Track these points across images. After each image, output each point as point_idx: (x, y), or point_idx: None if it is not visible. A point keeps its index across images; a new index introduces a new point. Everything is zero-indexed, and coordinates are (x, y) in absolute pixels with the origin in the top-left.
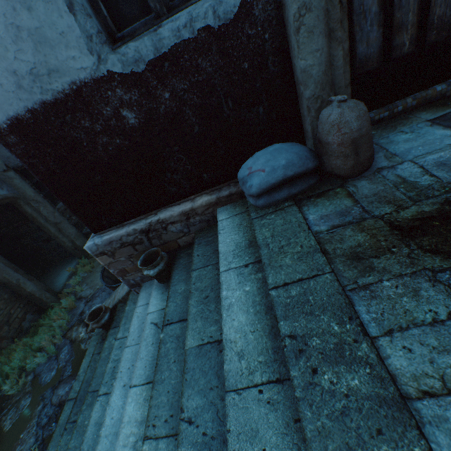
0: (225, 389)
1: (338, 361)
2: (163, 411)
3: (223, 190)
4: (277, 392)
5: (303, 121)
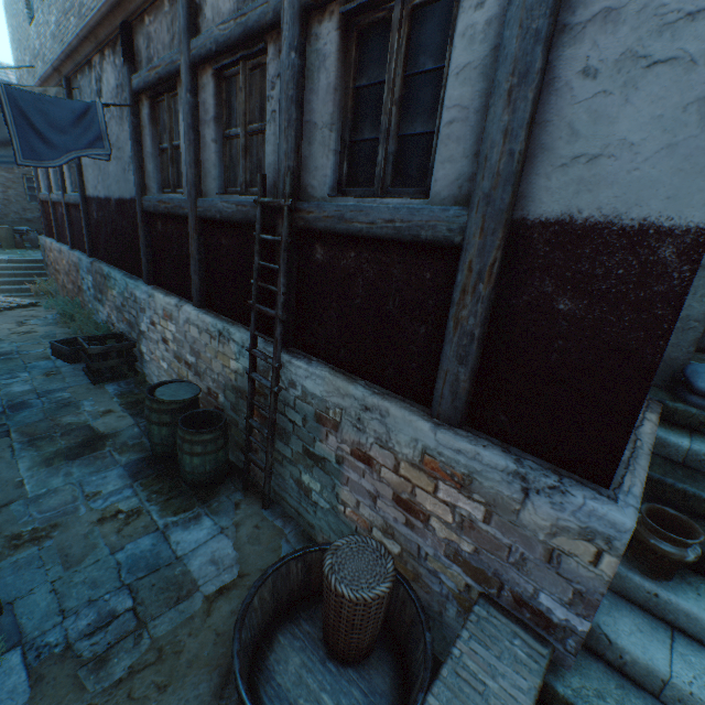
0: None
1: None
2: None
3: (653, 407)
4: None
5: (667, 350)
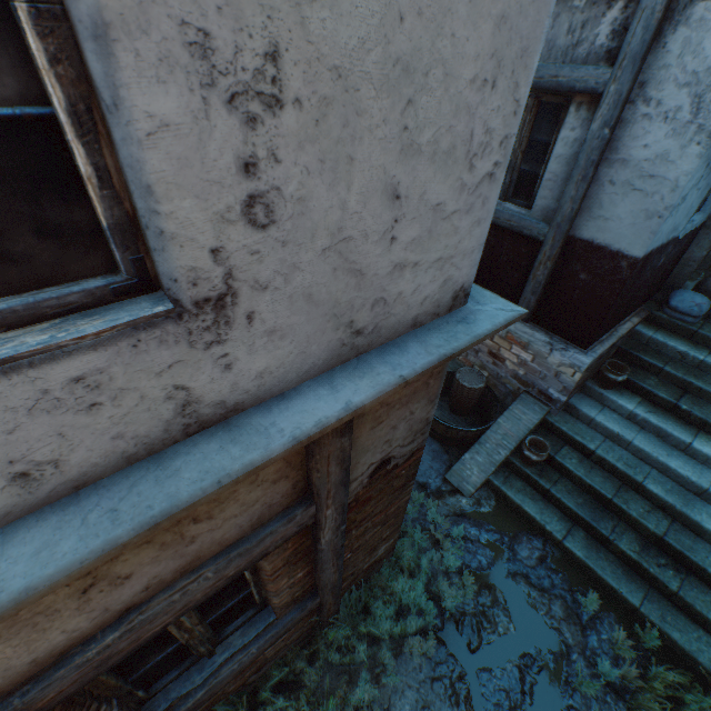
0: None
1: None
2: None
3: (640, 314)
4: None
5: (671, 278)
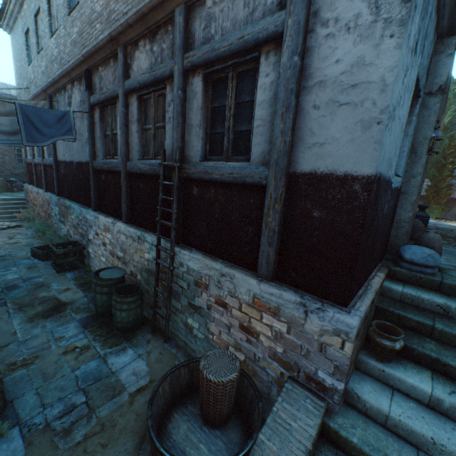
0: None
1: None
2: None
3: (382, 270)
4: None
5: (391, 238)
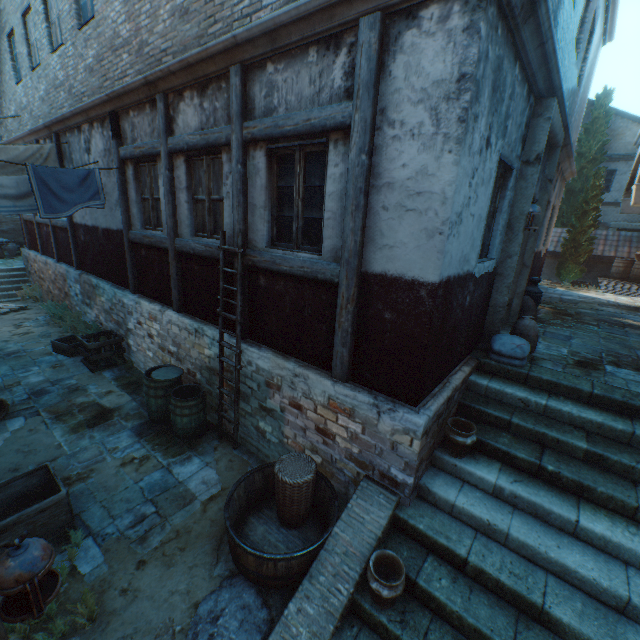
0: (632, 430)
1: (637, 396)
2: (618, 488)
3: (470, 363)
4: (636, 421)
5: (487, 325)
